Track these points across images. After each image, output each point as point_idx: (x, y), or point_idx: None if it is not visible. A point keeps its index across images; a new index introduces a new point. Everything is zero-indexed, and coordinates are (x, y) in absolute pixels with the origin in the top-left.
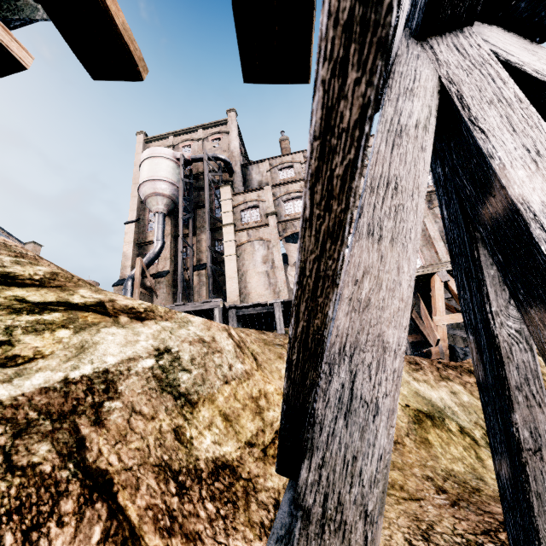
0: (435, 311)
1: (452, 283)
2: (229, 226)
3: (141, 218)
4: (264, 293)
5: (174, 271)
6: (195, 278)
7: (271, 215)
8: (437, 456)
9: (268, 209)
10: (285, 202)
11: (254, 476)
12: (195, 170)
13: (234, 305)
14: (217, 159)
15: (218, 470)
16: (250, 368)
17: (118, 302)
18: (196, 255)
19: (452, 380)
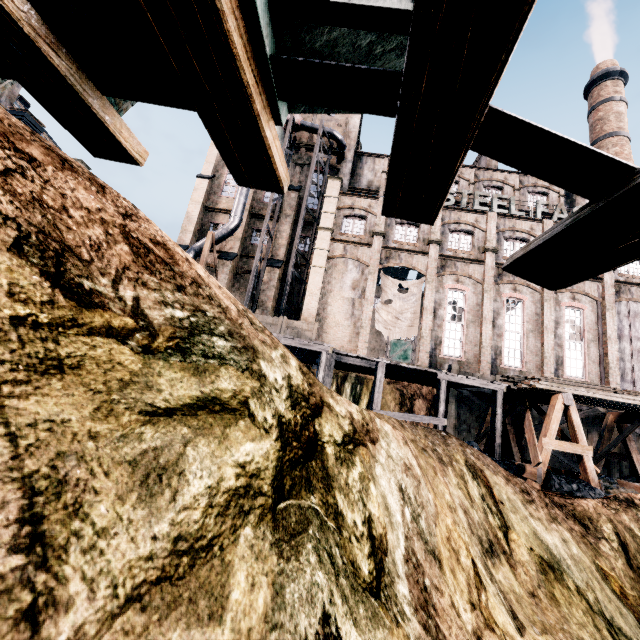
0: (546, 432)
1: (573, 409)
2: (326, 231)
3: (216, 176)
4: (343, 322)
5: (241, 256)
6: (266, 275)
7: (378, 235)
8: (567, 619)
9: (376, 226)
10: (397, 224)
11: None
12: (298, 137)
13: (338, 352)
14: (332, 138)
15: None
16: (433, 497)
17: (354, 417)
18: (273, 247)
19: (561, 524)
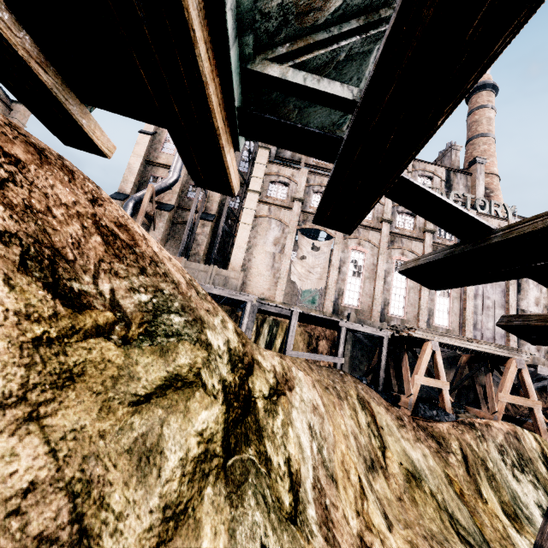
0: (417, 371)
1: (438, 354)
2: (254, 193)
3: (158, 133)
4: (264, 272)
5: (177, 208)
6: (200, 226)
7: (298, 201)
8: (422, 516)
9: (297, 193)
10: (314, 193)
11: (371, 545)
12: None
13: (261, 301)
14: None
15: (361, 544)
16: (333, 429)
17: (277, 369)
18: (207, 202)
19: (423, 443)
